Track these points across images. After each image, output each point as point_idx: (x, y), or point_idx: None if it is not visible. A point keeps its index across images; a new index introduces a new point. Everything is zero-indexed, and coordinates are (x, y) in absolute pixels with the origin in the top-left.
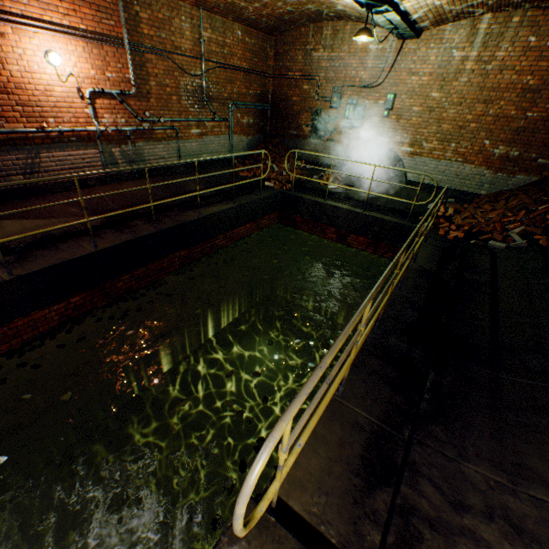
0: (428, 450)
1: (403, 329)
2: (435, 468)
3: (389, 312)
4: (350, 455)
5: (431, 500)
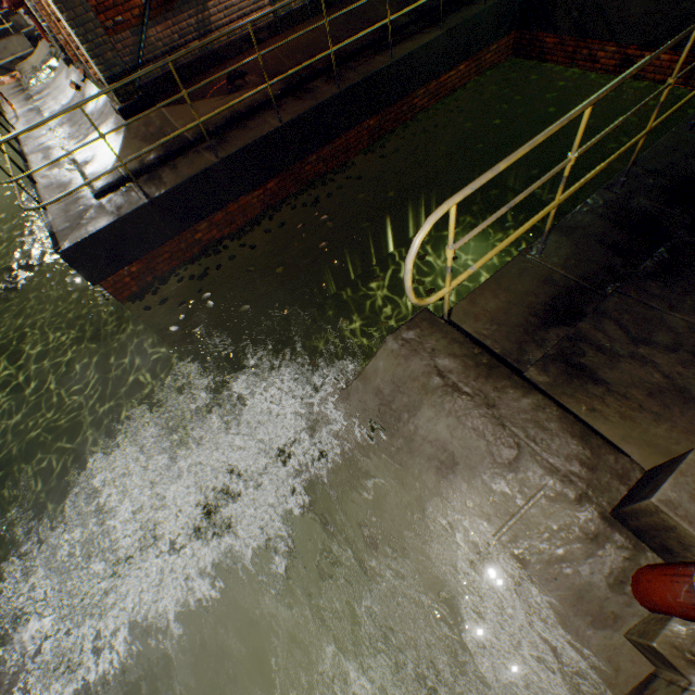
0: (627, 301)
1: (665, 187)
2: (627, 315)
3: (651, 166)
4: (532, 302)
5: (607, 335)
